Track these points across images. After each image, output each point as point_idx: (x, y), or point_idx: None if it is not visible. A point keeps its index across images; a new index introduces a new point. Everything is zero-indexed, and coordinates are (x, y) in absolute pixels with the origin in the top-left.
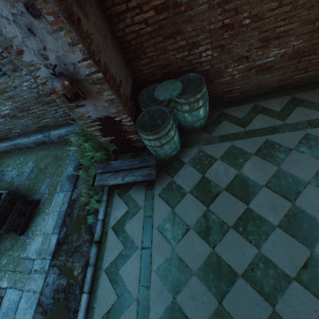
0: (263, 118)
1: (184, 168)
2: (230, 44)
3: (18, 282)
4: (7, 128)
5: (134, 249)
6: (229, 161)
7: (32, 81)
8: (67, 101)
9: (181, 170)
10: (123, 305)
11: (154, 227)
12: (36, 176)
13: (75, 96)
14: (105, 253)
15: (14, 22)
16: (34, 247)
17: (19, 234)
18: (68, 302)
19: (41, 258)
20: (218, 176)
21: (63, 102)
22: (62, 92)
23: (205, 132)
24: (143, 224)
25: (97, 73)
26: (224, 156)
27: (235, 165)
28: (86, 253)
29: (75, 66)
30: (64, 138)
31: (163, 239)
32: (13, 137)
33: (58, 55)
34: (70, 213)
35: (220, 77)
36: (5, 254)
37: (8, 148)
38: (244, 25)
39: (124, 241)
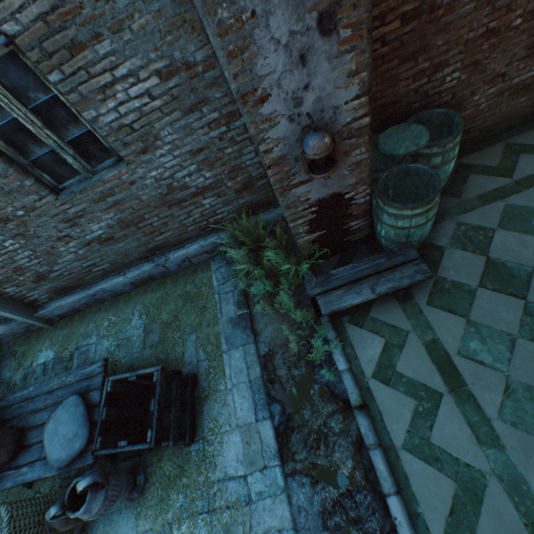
0: (532, 159)
1: (447, 254)
2: (486, 58)
3: (232, 526)
4: (86, 265)
5: (436, 397)
6: (517, 228)
7: (166, 167)
8: (306, 173)
9: (444, 259)
10: (473, 490)
11: (450, 353)
12: (162, 337)
13: (324, 162)
14: (386, 420)
15: (285, 46)
16: (230, 456)
17: (189, 441)
18: (361, 523)
19: (259, 469)
20: (513, 252)
21: (278, 181)
22: (323, 155)
23: (450, 197)
24: (428, 354)
25: (362, 118)
26: (504, 223)
27: (529, 230)
28: (346, 433)
29: (335, 111)
30: (189, 262)
31: (478, 366)
32: (89, 282)
33: (320, 96)
34: (271, 378)
35: (460, 110)
36: (174, 487)
37: (77, 304)
38: (512, 28)
39: (410, 391)
